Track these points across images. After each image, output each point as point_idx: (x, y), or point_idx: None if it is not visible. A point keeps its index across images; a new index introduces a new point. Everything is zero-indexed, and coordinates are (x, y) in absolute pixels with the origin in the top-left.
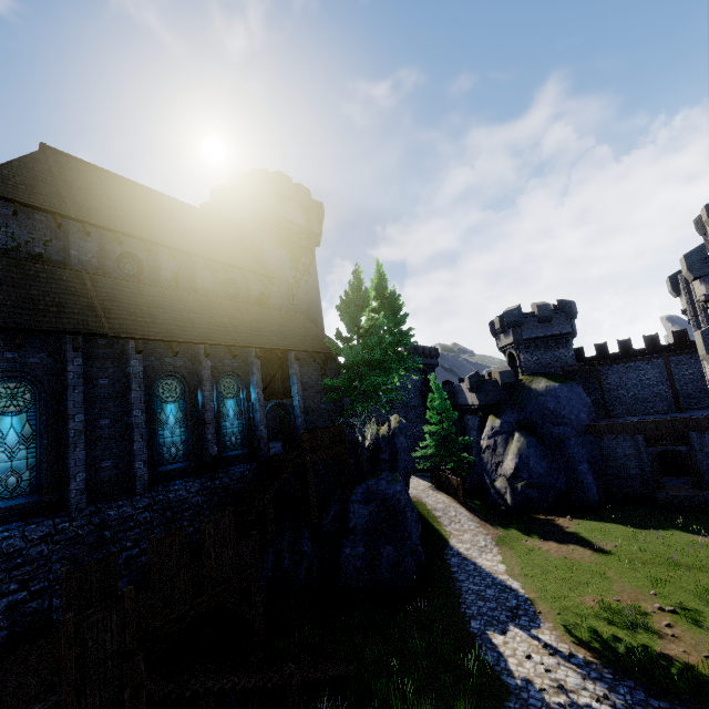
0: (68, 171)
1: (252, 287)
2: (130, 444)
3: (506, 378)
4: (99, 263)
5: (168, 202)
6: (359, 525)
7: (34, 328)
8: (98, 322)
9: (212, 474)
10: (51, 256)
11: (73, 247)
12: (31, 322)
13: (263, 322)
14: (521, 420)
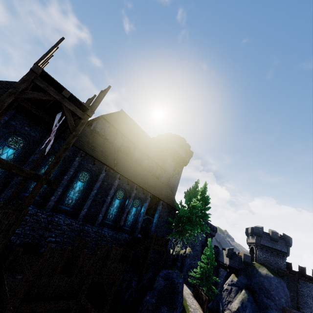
0: (124, 118)
1: (157, 171)
2: (101, 207)
3: (246, 258)
4: (120, 146)
5: (145, 134)
6: (157, 288)
7: (100, 160)
8: (114, 165)
9: (117, 232)
10: (110, 140)
11: (116, 140)
12: (100, 158)
13: (156, 185)
14: (248, 284)
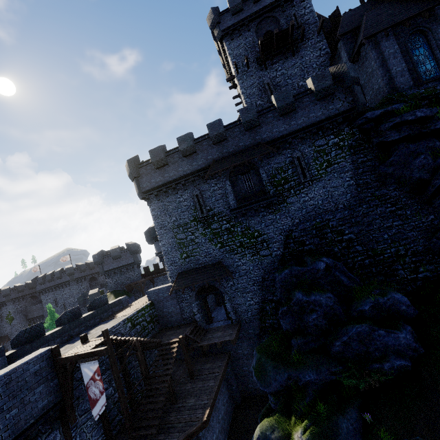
0: None
1: None
2: None
3: (93, 298)
4: None
5: None
6: None
7: None
8: None
9: None
10: None
11: None
12: None
13: None
14: None
